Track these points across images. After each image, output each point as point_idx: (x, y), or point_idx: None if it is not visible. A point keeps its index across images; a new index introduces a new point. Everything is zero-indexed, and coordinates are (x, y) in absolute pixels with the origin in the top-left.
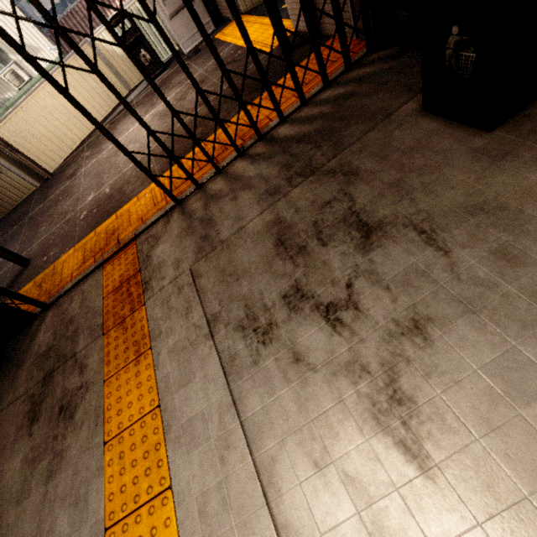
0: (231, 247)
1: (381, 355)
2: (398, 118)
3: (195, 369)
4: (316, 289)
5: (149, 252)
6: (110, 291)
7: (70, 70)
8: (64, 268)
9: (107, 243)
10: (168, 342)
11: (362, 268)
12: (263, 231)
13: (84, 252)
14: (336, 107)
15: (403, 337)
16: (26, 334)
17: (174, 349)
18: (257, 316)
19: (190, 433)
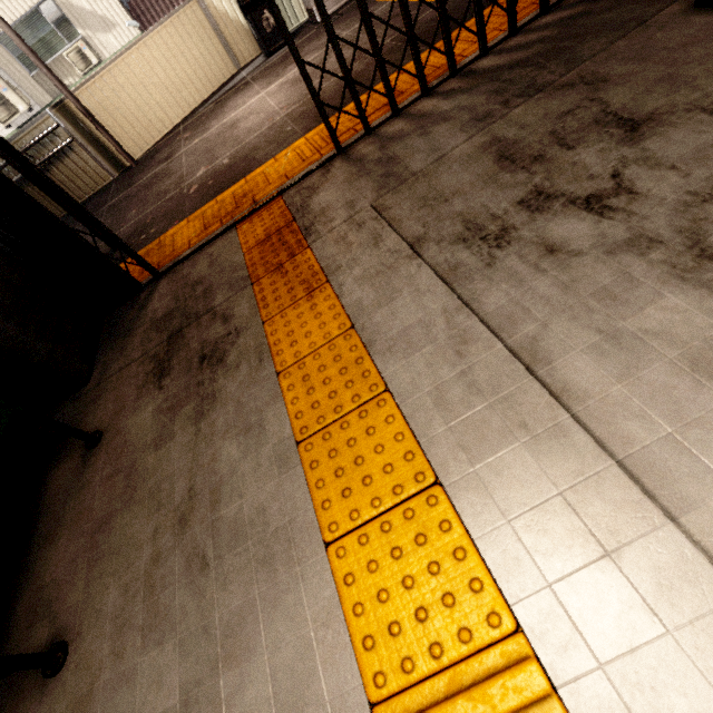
0: (429, 175)
1: (676, 224)
2: (658, 22)
3: (399, 287)
4: (567, 188)
5: (305, 202)
6: (253, 246)
7: (172, 32)
8: (175, 240)
9: (238, 206)
10: (353, 272)
11: (633, 158)
12: (476, 153)
13: (203, 220)
14: (562, 29)
15: (705, 204)
16: (131, 306)
17: (363, 277)
18: (483, 226)
19: (406, 341)
